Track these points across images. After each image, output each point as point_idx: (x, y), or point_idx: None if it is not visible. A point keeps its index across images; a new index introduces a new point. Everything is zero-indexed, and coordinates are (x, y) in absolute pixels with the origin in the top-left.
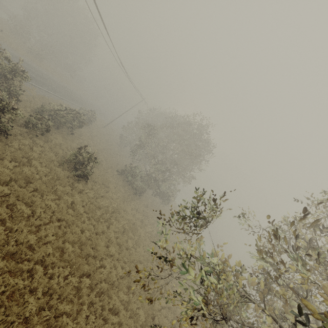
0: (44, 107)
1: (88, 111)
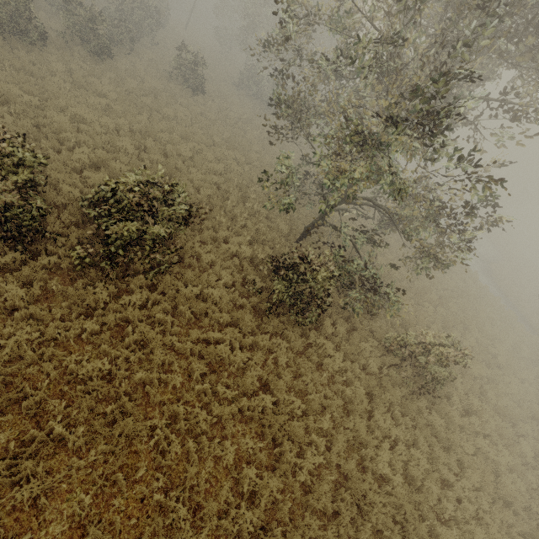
0: (108, 11)
1: None
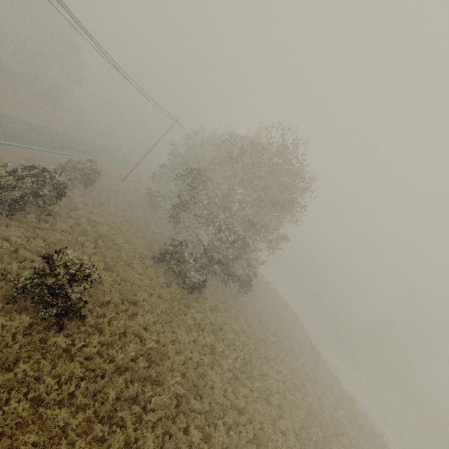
0: None
1: (83, 162)
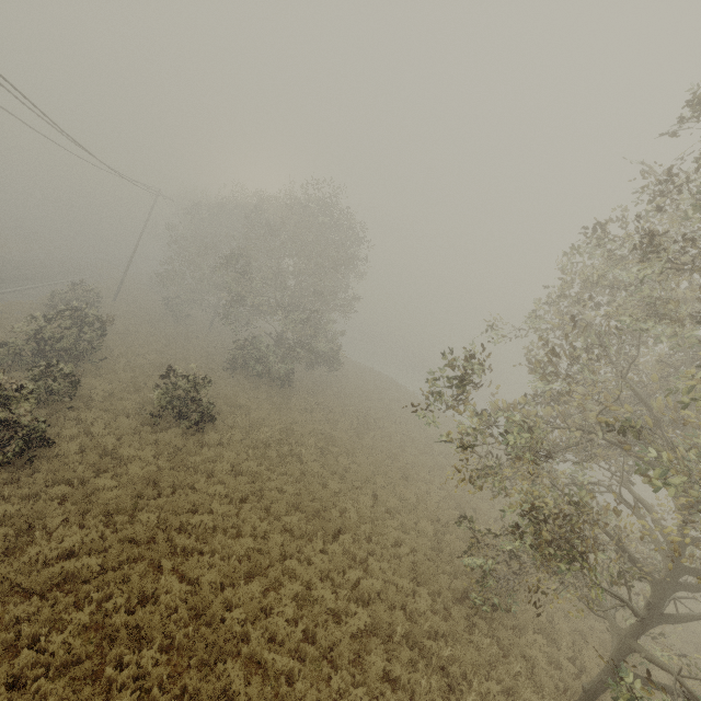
0: (16, 346)
1: (73, 291)
